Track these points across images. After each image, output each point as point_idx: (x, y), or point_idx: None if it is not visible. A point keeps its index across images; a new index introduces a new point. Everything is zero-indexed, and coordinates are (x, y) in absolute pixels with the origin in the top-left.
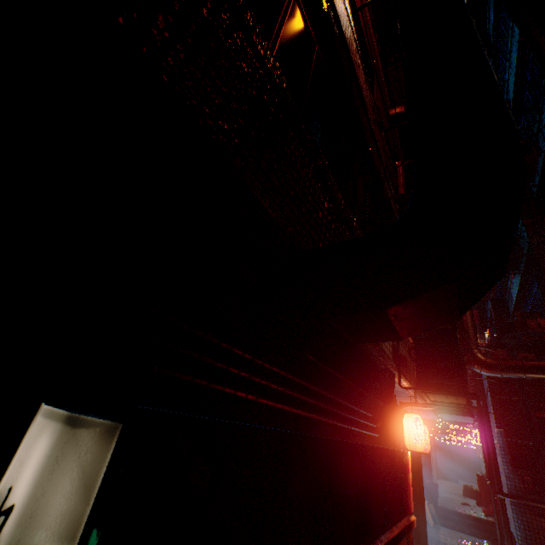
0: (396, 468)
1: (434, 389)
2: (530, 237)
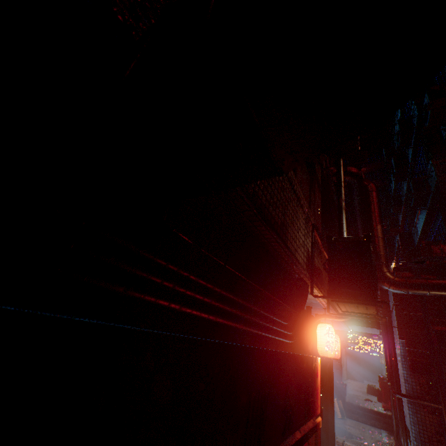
0: (303, 373)
1: (345, 297)
2: (438, 175)
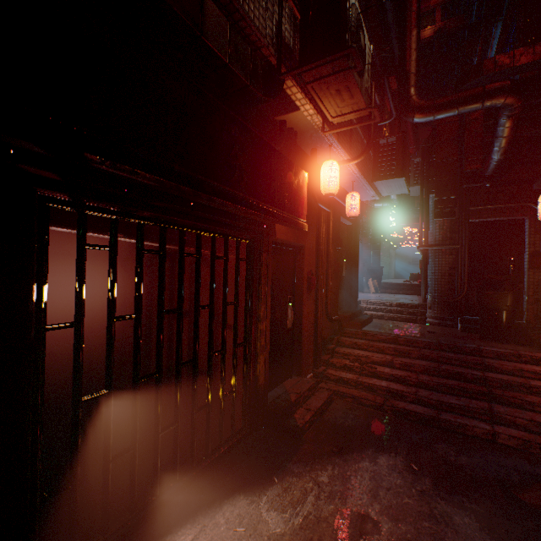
0: (270, 162)
1: (311, 62)
2: None
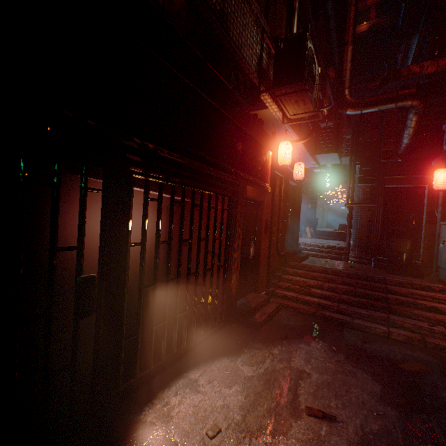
0: (251, 147)
1: (281, 86)
2: None
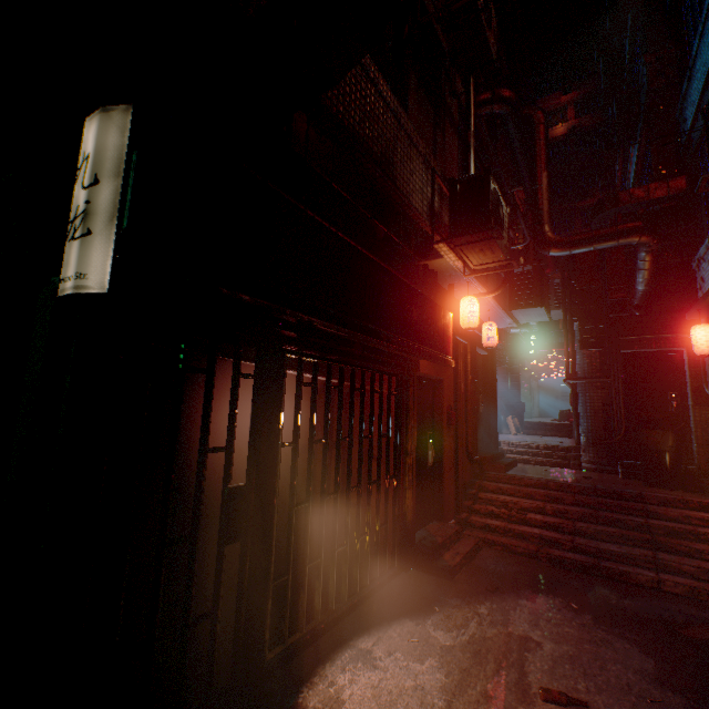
0: (427, 311)
1: (462, 235)
2: (651, 82)
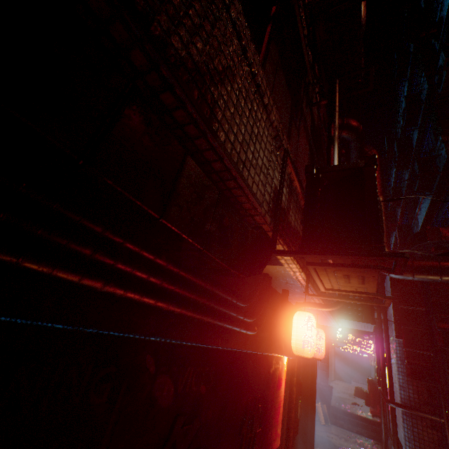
0: (242, 386)
1: (327, 251)
2: None
